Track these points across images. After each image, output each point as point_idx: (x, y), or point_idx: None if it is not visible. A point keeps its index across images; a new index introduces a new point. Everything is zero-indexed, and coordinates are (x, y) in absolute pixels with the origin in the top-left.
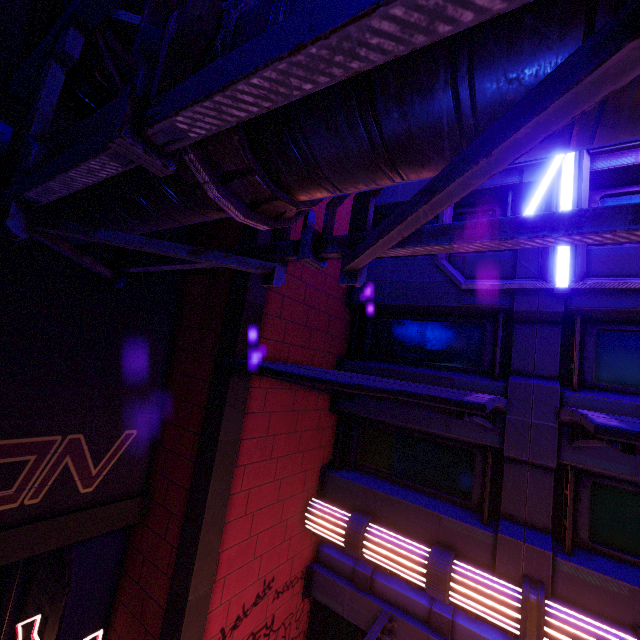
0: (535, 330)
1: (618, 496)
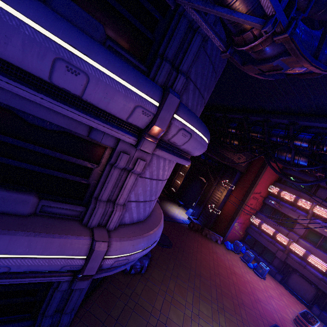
0: None
1: None
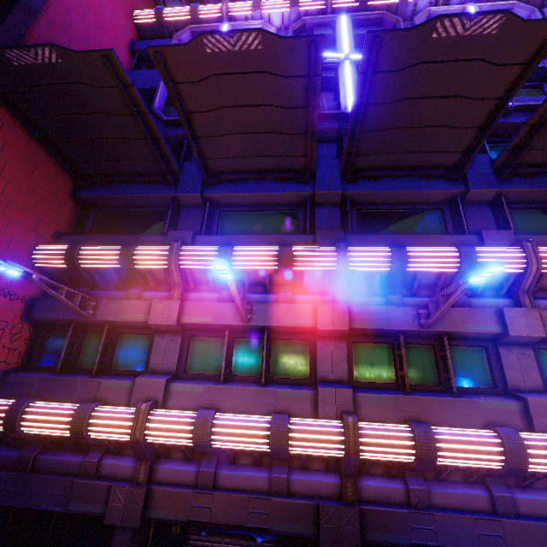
0: None
1: (231, 216)
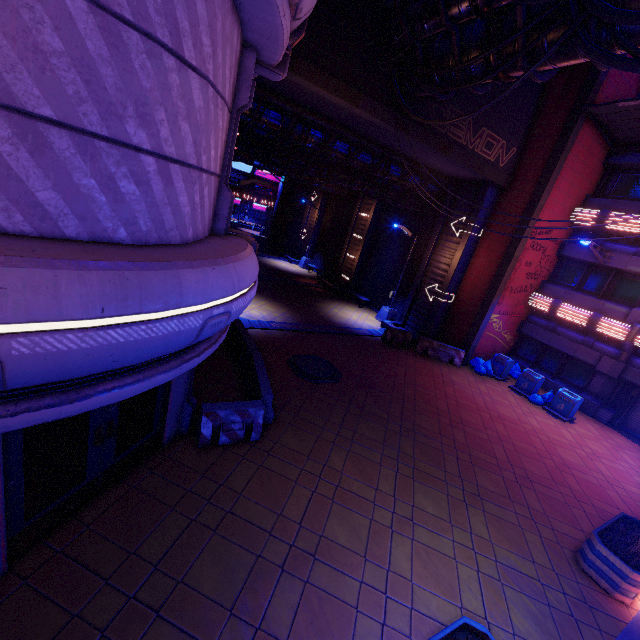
0: None
1: None
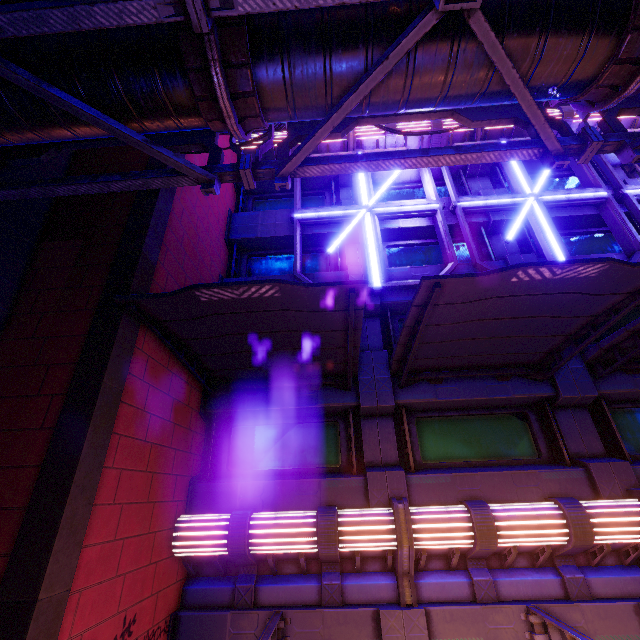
0: (365, 322)
1: (431, 425)
